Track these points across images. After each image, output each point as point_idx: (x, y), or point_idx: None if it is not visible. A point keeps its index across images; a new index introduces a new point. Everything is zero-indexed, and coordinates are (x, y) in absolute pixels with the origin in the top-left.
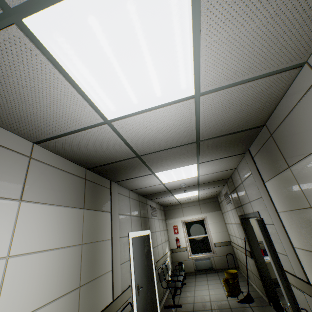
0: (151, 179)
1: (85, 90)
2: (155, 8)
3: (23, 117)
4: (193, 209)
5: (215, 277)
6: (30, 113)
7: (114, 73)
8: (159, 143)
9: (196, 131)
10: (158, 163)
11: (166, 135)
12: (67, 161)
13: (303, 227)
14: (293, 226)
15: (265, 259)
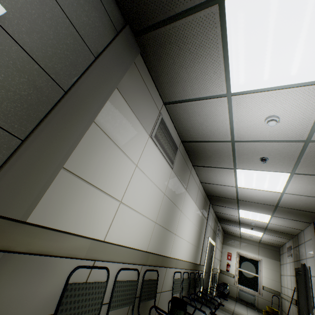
0: (234, 211)
1: (237, 180)
2: (275, 176)
3: (208, 177)
4: (251, 247)
5: (255, 311)
6: (212, 178)
7: (252, 180)
8: (253, 199)
9: (277, 202)
10: (245, 206)
11: (259, 198)
12: (203, 190)
13: None
14: None
15: None
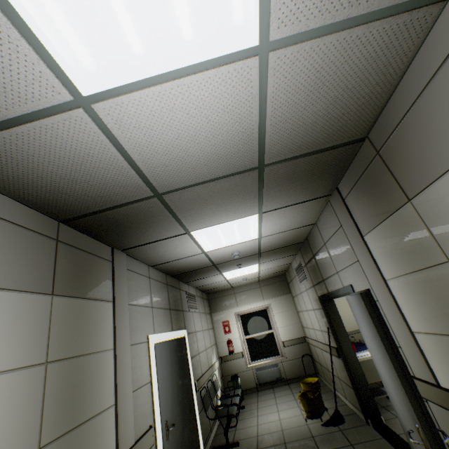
0: (185, 244)
1: None
2: None
3: None
4: (251, 295)
5: (286, 391)
6: None
7: None
8: (194, 166)
9: (259, 144)
10: (195, 211)
11: (206, 149)
12: (11, 202)
13: (432, 298)
14: (412, 298)
15: (357, 357)
